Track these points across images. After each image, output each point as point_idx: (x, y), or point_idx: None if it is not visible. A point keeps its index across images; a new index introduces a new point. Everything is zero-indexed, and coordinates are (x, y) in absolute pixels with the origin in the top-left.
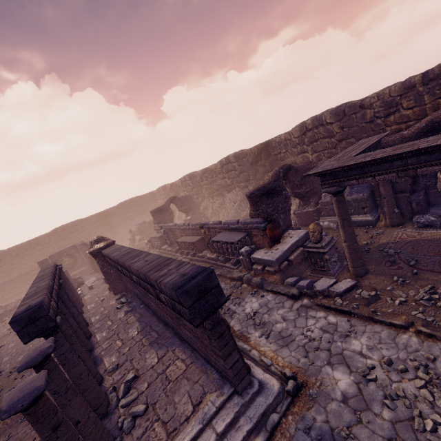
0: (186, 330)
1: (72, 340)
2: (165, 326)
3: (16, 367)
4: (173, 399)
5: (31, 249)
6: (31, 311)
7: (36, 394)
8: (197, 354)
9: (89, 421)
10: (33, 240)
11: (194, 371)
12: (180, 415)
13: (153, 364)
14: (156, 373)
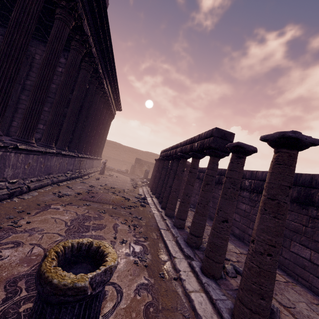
0: (306, 248)
1: (194, 183)
2: (237, 238)
3: (114, 188)
4: (282, 292)
5: (131, 153)
6: (227, 132)
7: (315, 140)
8: (297, 281)
9: (230, 229)
10: (136, 149)
11: (303, 291)
12: (307, 315)
13: (235, 251)
14: (243, 259)
